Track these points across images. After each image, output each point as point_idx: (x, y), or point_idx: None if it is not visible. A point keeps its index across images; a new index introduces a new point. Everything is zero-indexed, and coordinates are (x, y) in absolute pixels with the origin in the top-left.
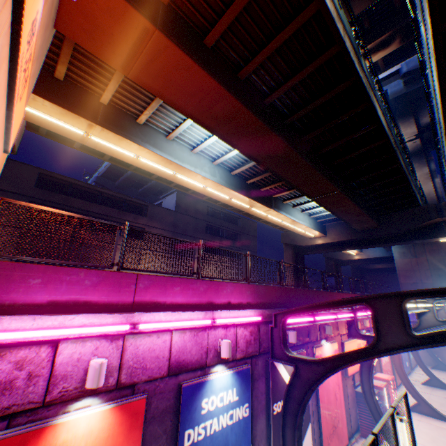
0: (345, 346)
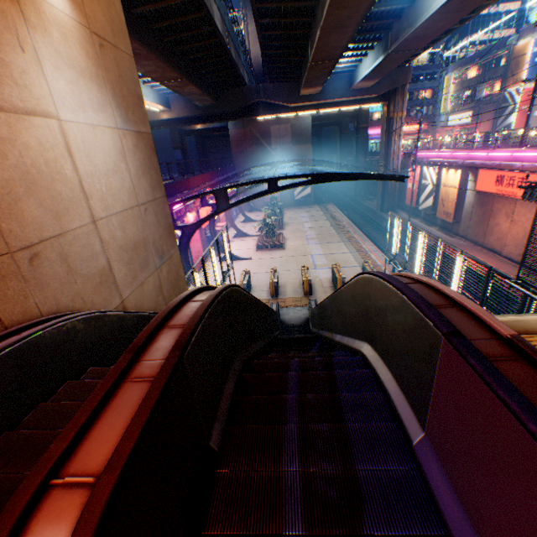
0: (200, 214)
